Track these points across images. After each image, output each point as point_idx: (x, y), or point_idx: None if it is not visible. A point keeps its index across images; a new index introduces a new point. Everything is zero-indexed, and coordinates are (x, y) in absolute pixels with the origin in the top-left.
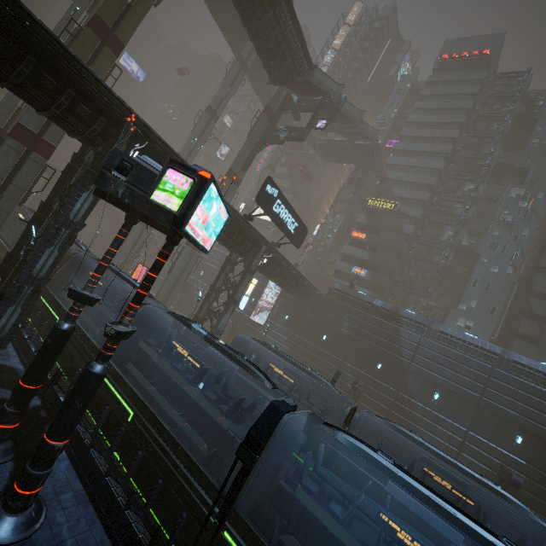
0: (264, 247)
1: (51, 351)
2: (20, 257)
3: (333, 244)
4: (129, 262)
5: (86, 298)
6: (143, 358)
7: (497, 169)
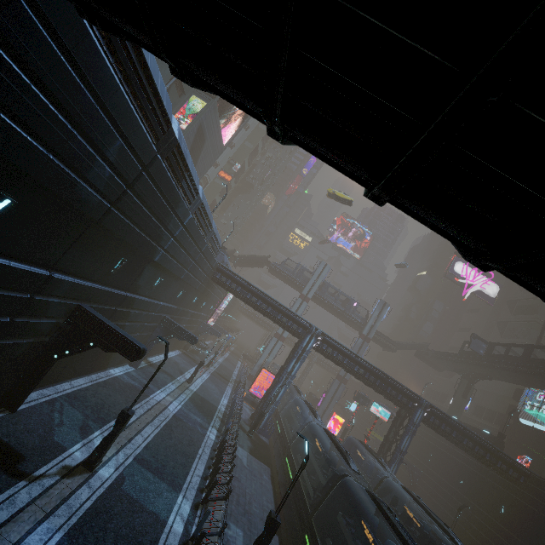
0: None
1: None
2: None
3: None
4: None
5: None
6: None
7: None
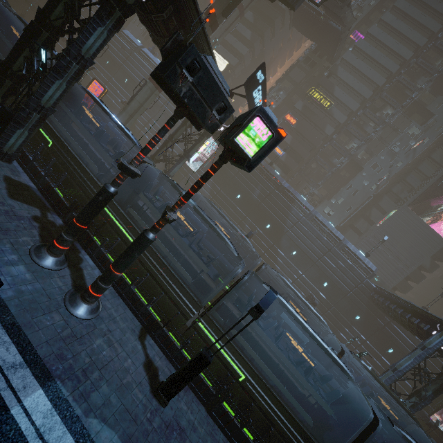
0: None
1: (101, 206)
2: (14, 69)
3: None
4: None
5: (132, 172)
6: (131, 199)
7: (415, 104)
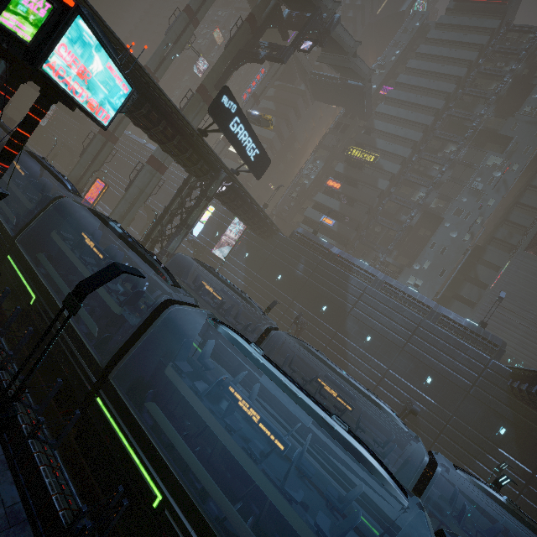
0: (224, 174)
1: None
2: None
3: (309, 191)
4: (88, 176)
5: None
6: (66, 256)
7: (483, 134)
